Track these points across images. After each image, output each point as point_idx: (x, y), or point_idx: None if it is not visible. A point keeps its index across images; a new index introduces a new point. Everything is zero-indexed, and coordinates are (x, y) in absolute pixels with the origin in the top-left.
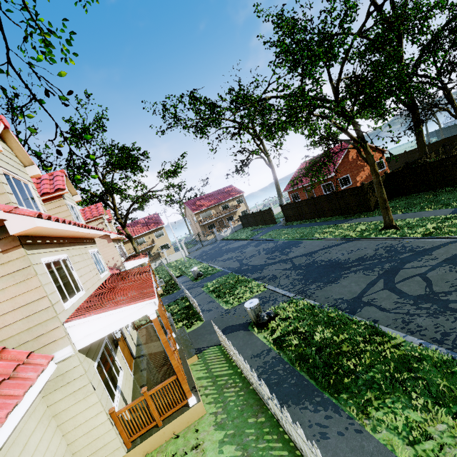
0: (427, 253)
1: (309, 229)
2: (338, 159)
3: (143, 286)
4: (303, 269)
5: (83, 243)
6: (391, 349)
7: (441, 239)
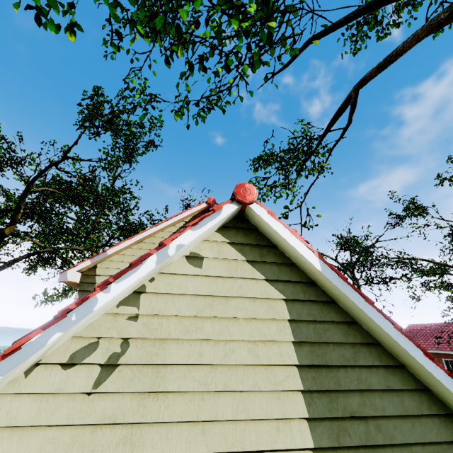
0: None
1: None
2: None
3: None
4: None
5: None
6: None
7: None
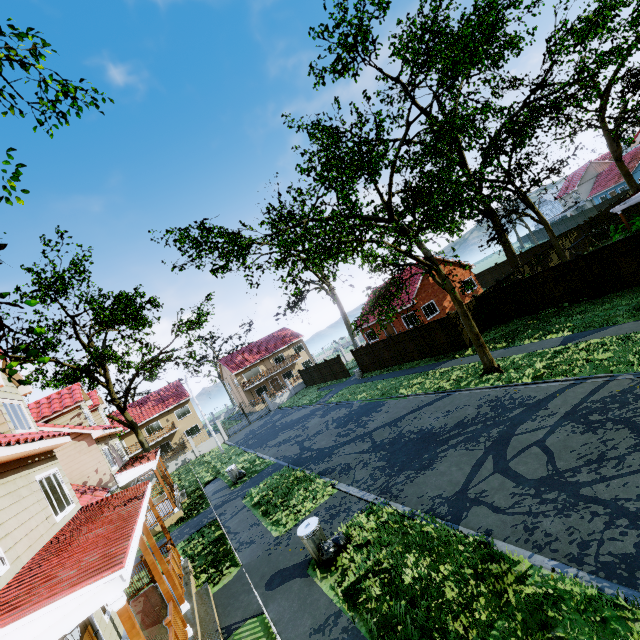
0: (541, 407)
1: (392, 382)
2: (416, 282)
3: (116, 537)
4: (387, 449)
5: (24, 467)
6: (515, 585)
7: (555, 383)
